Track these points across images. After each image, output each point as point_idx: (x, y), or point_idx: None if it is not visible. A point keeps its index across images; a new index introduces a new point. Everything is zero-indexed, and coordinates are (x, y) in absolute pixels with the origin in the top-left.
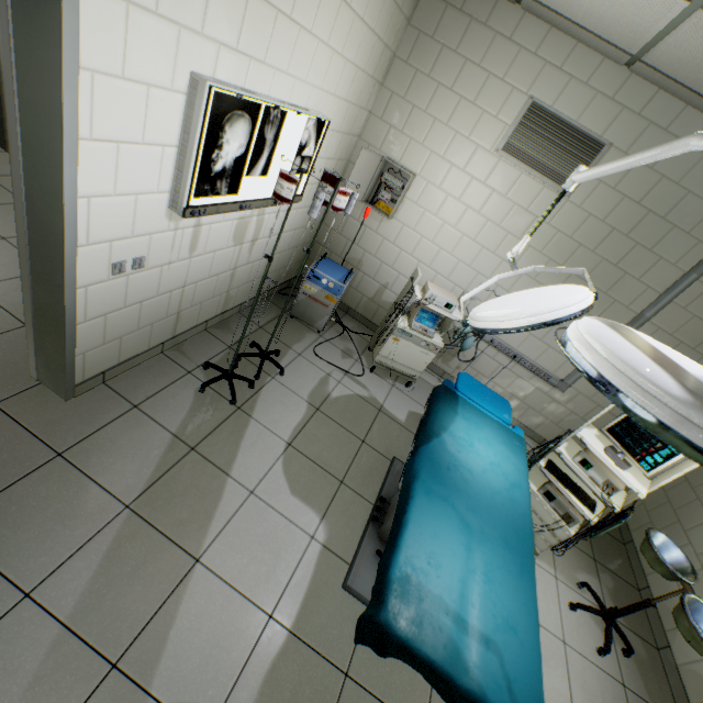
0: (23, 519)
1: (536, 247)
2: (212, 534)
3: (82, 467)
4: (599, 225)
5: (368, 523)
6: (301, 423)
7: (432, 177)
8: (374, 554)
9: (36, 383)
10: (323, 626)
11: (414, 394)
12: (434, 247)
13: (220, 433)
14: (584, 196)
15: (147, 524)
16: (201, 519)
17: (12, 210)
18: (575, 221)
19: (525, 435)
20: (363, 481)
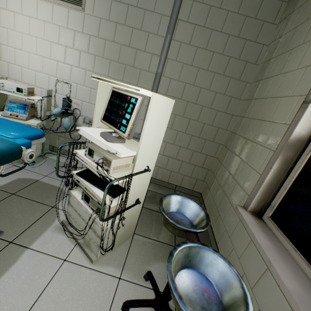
0: None
1: (84, 50)
2: None
3: None
4: (108, 24)
5: None
6: None
7: (8, 25)
8: None
9: None
10: None
11: (37, 168)
12: (32, 71)
13: None
14: (92, 7)
15: None
16: None
17: None
18: (95, 26)
19: None
20: None
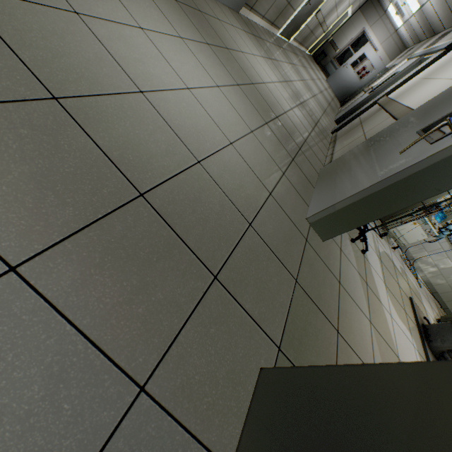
0: (351, 327)
1: None
2: (394, 342)
3: (348, 293)
4: None
5: (423, 339)
6: (381, 270)
7: None
8: (431, 358)
9: (309, 225)
10: None
11: (396, 254)
12: None
13: (367, 273)
14: None
15: (379, 334)
16: (388, 332)
17: (226, 54)
18: None
19: (427, 287)
20: (409, 312)
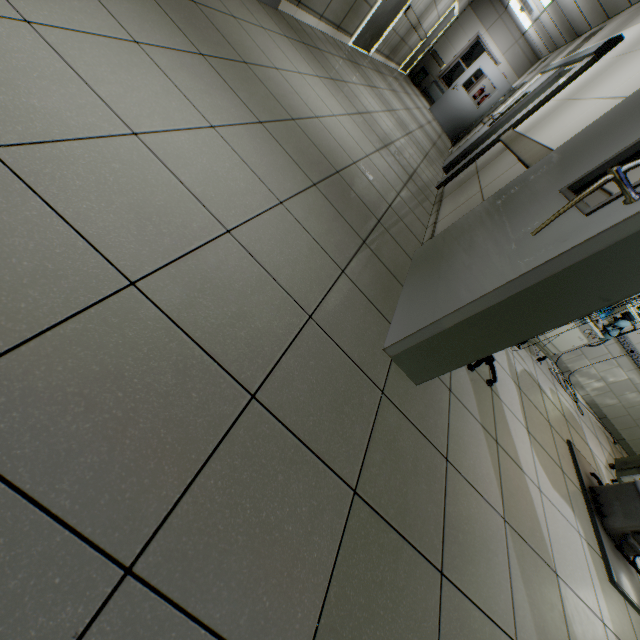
0: (470, 549)
1: None
2: (547, 542)
3: (464, 474)
4: None
5: (593, 515)
6: (521, 405)
7: None
8: (608, 546)
9: (389, 360)
10: (620, 624)
11: (543, 369)
12: None
13: (498, 421)
14: None
15: (520, 538)
16: (536, 525)
17: (241, 72)
18: None
19: (591, 410)
20: (568, 468)
